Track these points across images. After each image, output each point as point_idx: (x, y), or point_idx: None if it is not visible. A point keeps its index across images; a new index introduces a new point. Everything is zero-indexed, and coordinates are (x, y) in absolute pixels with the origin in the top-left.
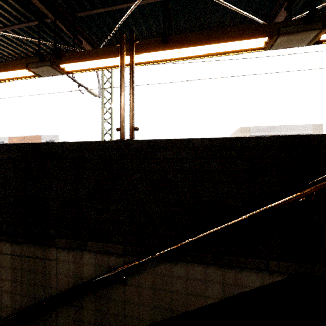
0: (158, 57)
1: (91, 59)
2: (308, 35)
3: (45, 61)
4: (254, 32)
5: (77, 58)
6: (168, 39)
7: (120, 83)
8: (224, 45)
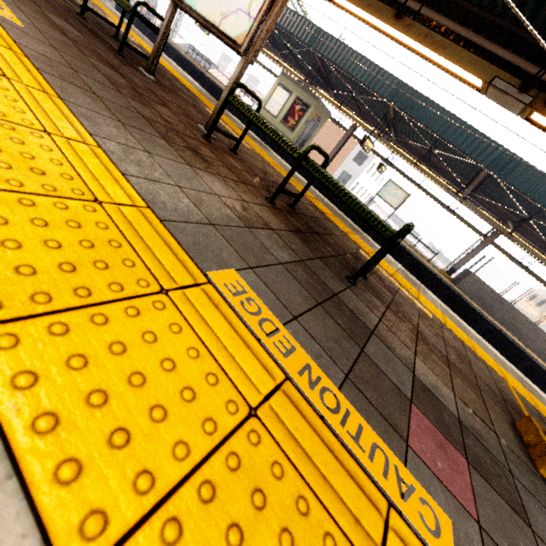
0: None
1: (536, 279)
2: None
3: (519, 264)
4: None
5: (531, 275)
6: None
7: (544, 317)
8: None
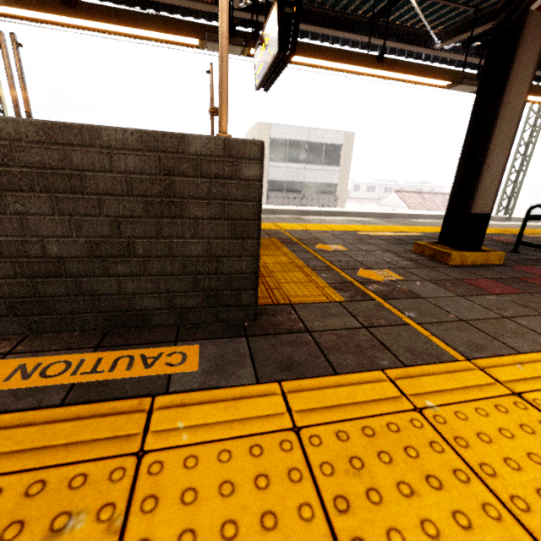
0: (63, 20)
1: None
2: (235, 48)
3: None
4: (182, 28)
5: None
6: (73, 2)
7: (10, 88)
8: (152, 32)
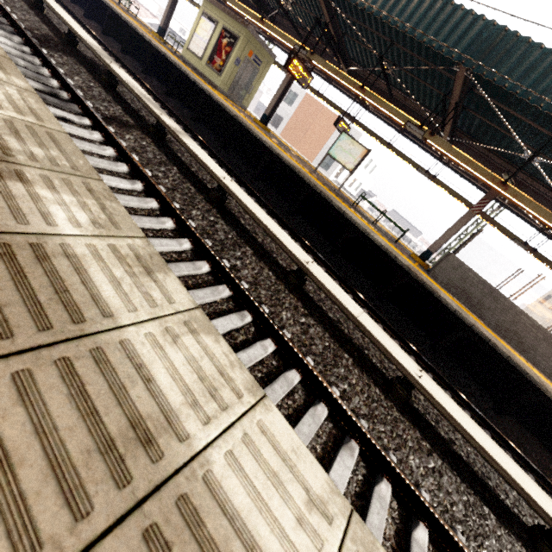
0: None
1: (548, 266)
2: None
3: (525, 246)
4: None
5: (542, 260)
6: None
7: None
8: None
